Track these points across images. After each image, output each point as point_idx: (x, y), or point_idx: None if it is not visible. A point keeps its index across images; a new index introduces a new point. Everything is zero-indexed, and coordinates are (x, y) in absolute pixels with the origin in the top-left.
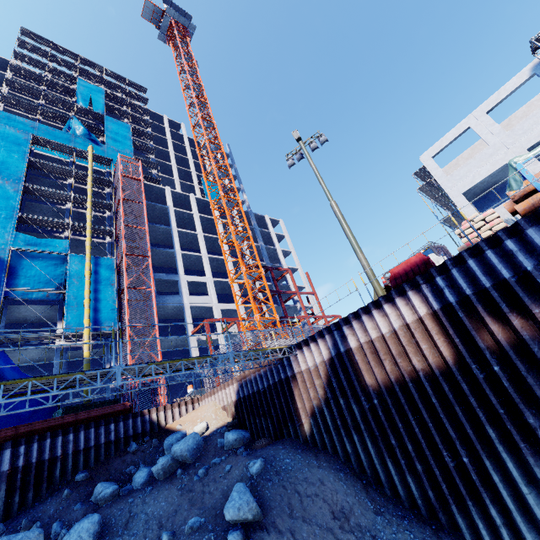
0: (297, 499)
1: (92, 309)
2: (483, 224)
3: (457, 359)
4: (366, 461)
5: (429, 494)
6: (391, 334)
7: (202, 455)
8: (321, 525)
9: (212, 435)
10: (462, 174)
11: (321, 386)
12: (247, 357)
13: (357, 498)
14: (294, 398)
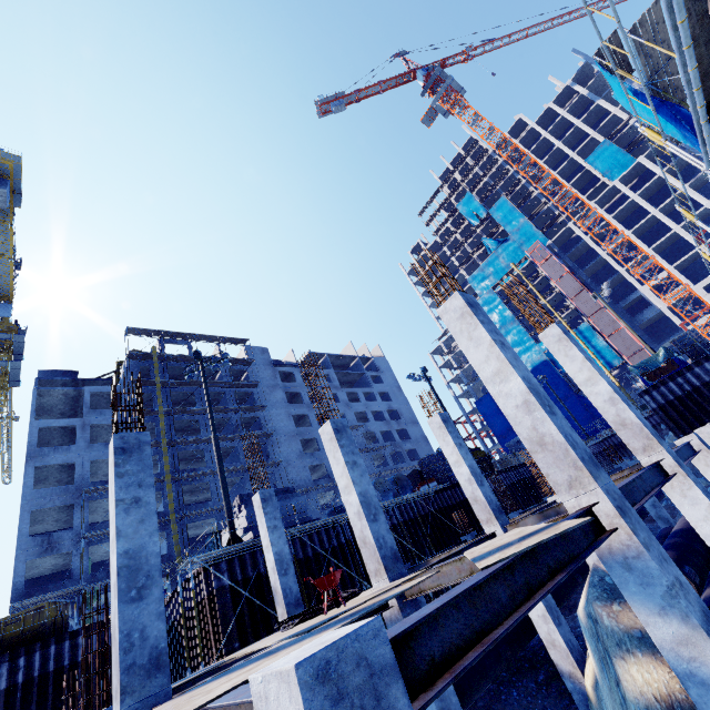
0: None
1: (600, 358)
2: None
3: None
4: None
5: None
6: None
7: None
8: None
9: None
10: None
11: None
12: None
13: None
14: None
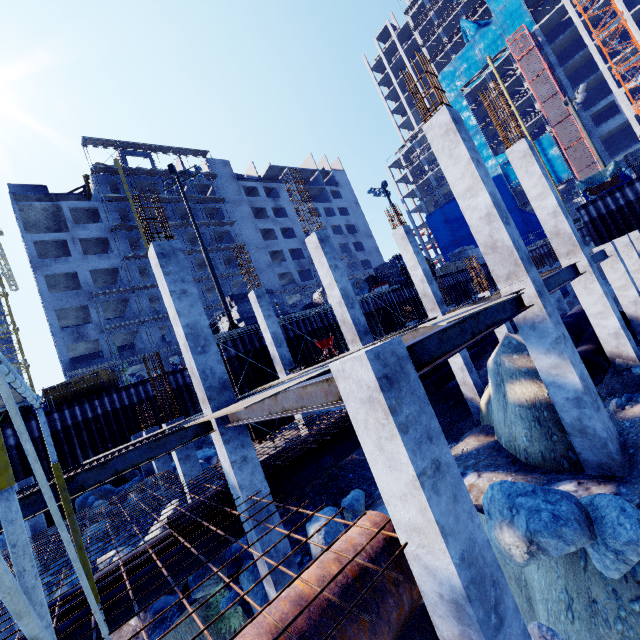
0: None
1: (551, 173)
2: None
3: None
4: None
5: None
6: None
7: None
8: None
9: None
10: None
11: None
12: None
13: None
14: None
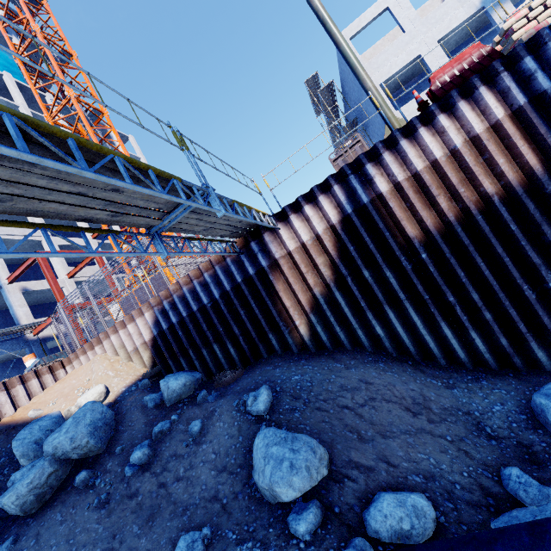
0: (351, 415)
1: None
2: (542, 10)
3: (544, 168)
4: (408, 338)
5: (502, 342)
6: (447, 158)
7: (121, 431)
8: (408, 430)
9: (123, 399)
10: (380, 62)
11: (327, 264)
12: (207, 231)
13: (418, 381)
14: (274, 298)
